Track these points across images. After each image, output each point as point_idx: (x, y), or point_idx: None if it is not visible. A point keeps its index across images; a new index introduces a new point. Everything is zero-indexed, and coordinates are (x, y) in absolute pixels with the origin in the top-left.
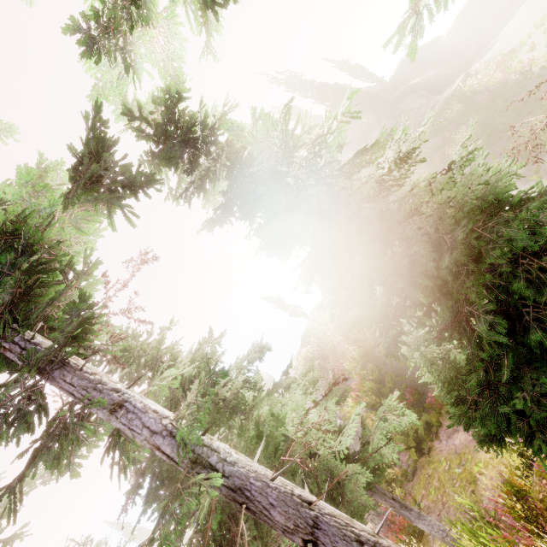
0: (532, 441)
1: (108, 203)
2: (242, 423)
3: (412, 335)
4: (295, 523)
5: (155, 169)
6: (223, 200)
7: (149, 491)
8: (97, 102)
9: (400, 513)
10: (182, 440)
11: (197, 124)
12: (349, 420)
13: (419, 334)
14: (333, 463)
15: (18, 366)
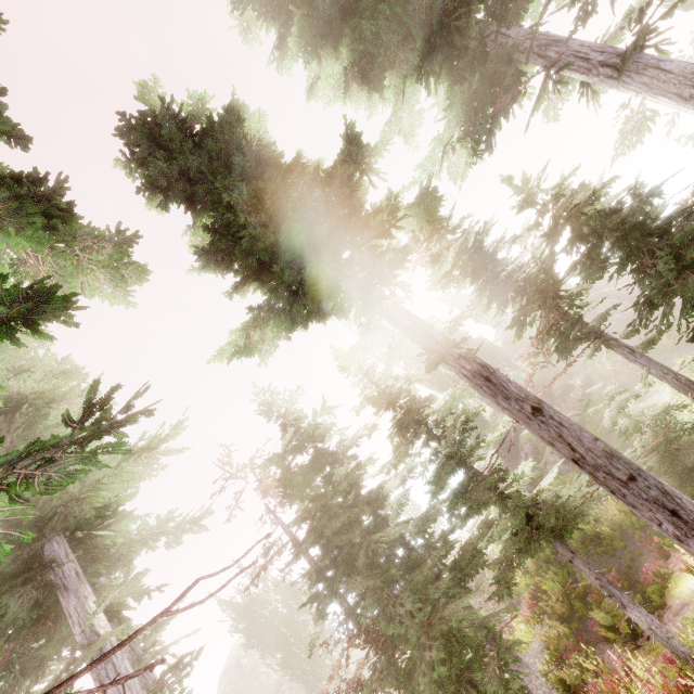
0: (688, 289)
1: (418, 220)
2: (435, 450)
3: (614, 402)
4: (525, 395)
5: (410, 241)
6: (450, 270)
7: (303, 544)
8: (433, 173)
9: (608, 590)
10: (453, 327)
11: (445, 220)
12: (547, 475)
13: (621, 400)
14: (531, 493)
15: (325, 306)
